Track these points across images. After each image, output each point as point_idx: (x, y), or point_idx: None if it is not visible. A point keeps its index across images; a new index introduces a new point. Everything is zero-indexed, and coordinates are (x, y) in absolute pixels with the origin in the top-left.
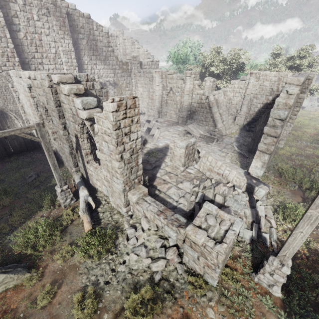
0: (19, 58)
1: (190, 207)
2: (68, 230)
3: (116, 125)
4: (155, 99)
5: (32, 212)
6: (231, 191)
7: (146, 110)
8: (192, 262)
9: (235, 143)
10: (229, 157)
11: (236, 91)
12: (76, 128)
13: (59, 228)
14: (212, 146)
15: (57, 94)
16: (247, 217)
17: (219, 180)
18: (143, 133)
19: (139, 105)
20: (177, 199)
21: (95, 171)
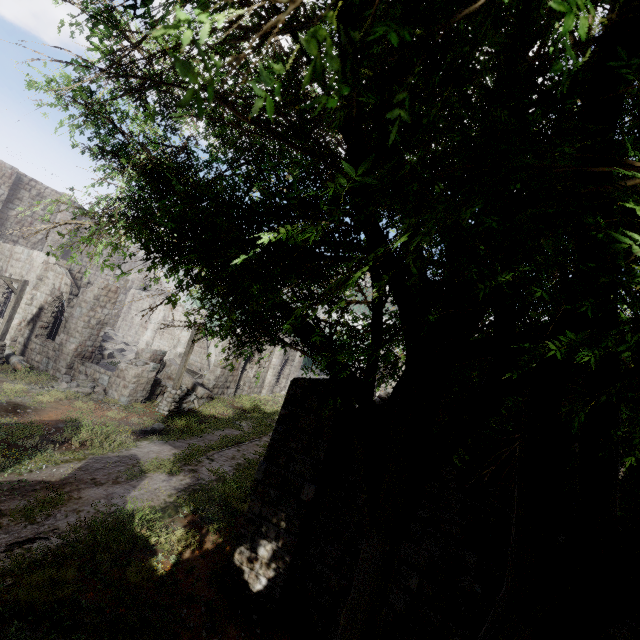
0: None
1: None
2: None
3: (97, 297)
4: (148, 327)
5: None
6: None
7: (131, 340)
8: (114, 392)
9: None
10: None
11: None
12: (47, 300)
13: None
14: None
15: (46, 271)
16: None
17: None
18: (114, 349)
19: (124, 332)
20: None
21: (43, 343)
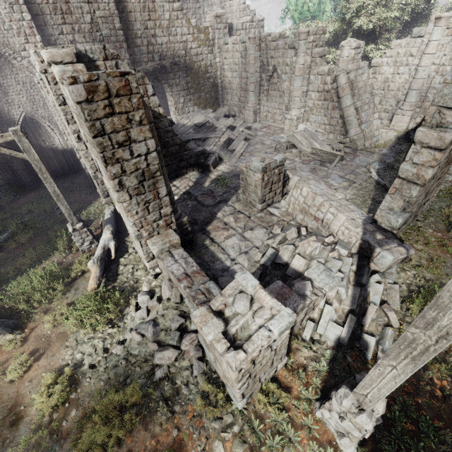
0: (41, 35)
1: (250, 271)
2: (75, 284)
3: (94, 128)
4: (249, 90)
5: (45, 255)
6: (325, 252)
7: (237, 111)
8: (213, 363)
9: (376, 164)
10: (354, 189)
11: (399, 62)
12: None
13: (60, 281)
14: (328, 170)
15: (57, 84)
16: (342, 300)
17: (316, 230)
18: (218, 148)
19: (228, 103)
20: (234, 255)
21: None
